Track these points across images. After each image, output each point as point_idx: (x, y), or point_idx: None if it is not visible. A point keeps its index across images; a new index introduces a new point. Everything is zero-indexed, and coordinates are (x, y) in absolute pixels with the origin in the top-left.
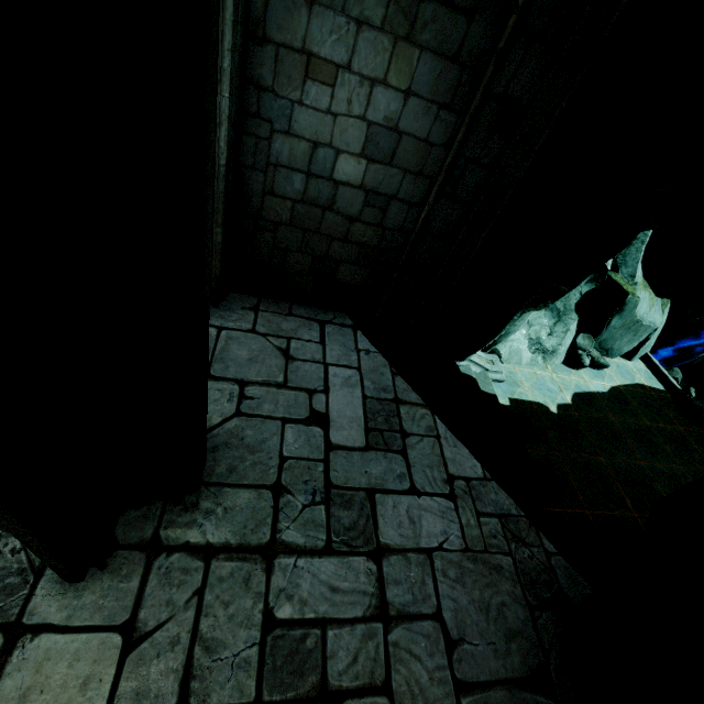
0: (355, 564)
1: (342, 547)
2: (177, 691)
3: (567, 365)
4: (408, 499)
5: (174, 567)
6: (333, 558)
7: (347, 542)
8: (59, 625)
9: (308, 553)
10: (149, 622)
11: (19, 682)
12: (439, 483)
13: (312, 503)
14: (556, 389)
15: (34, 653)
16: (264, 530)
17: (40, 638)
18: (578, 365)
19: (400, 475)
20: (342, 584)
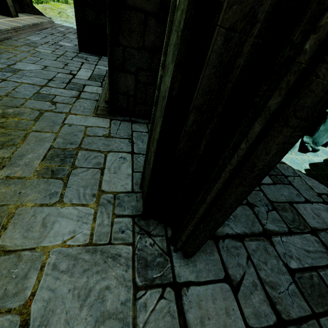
0: (308, 238)
1: (296, 230)
2: (272, 311)
3: (300, 152)
4: (308, 205)
5: (229, 246)
6: (296, 236)
7: (297, 228)
8: (195, 281)
9: (284, 234)
10: (236, 275)
11: (194, 314)
12: (316, 197)
13: (269, 210)
14: (300, 163)
15: (192, 298)
16: (257, 225)
17: (190, 289)
18: (306, 151)
19: (297, 194)
20: (309, 248)
